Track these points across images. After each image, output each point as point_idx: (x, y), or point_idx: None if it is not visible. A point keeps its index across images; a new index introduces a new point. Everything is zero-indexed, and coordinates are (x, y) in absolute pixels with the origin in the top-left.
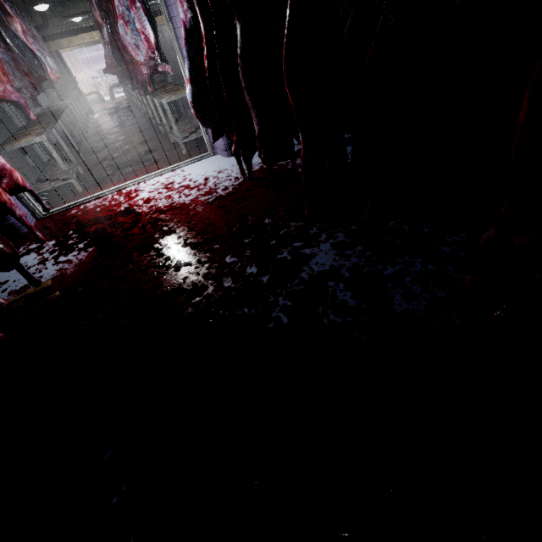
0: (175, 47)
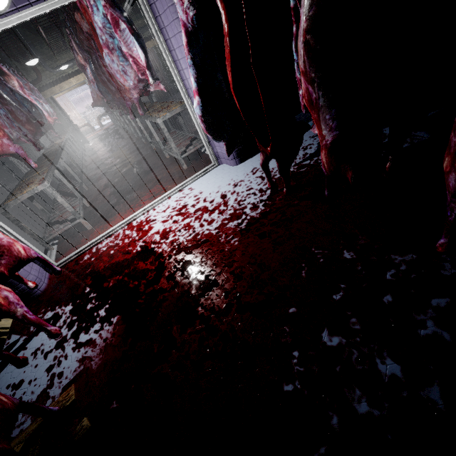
0: (169, 61)
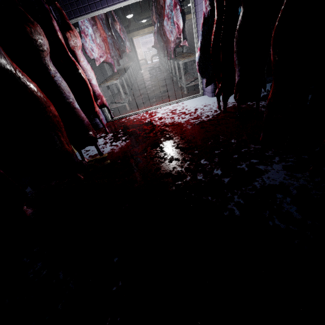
0: (194, 30)
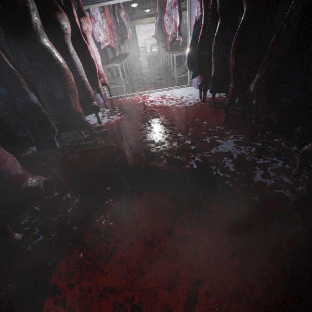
0: (188, 29)
